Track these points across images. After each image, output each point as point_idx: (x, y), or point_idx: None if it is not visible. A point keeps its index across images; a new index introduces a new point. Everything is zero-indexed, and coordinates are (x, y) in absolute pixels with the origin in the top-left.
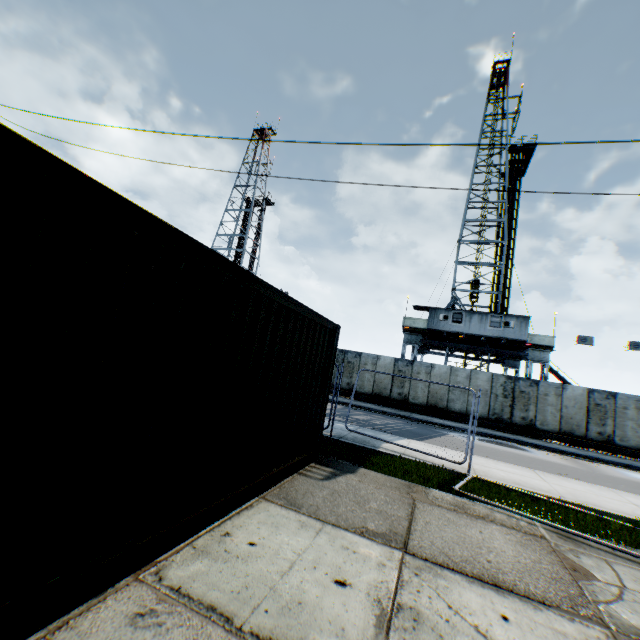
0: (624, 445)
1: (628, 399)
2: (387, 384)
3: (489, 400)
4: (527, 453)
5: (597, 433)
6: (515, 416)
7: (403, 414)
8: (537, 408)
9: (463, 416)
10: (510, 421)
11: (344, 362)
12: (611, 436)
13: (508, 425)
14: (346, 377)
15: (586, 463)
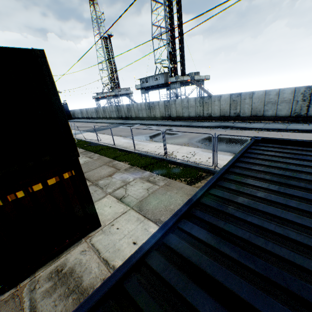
0: (173, 116)
1: (172, 101)
2: (127, 113)
3: (146, 111)
4: (128, 128)
5: (167, 114)
6: (151, 115)
7: (122, 122)
8: (155, 111)
9: (142, 118)
10: (151, 116)
11: (118, 109)
12: (170, 114)
13: (151, 118)
14: (119, 113)
15: (142, 127)
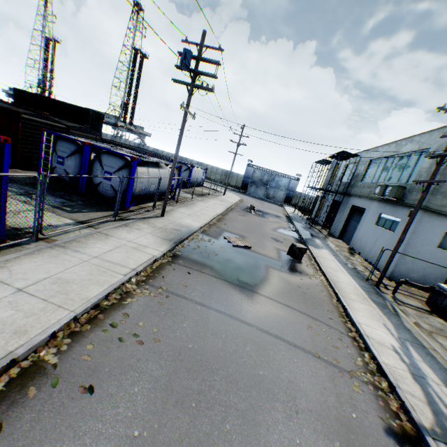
0: None
1: (119, 138)
2: None
3: None
4: None
5: None
6: None
7: None
8: None
9: None
10: None
11: None
12: None
13: None
14: None
15: None
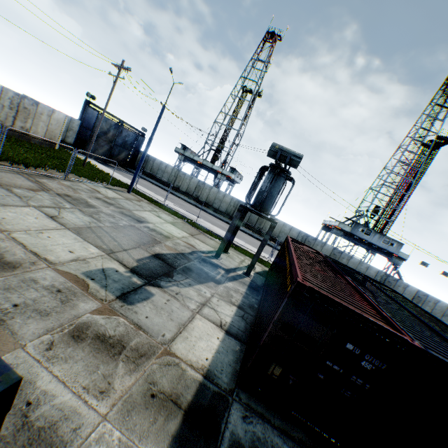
0: None
1: (432, 298)
2: None
3: None
4: None
5: None
6: None
7: None
8: None
9: None
10: None
11: (306, 240)
12: None
13: None
14: None
15: None
